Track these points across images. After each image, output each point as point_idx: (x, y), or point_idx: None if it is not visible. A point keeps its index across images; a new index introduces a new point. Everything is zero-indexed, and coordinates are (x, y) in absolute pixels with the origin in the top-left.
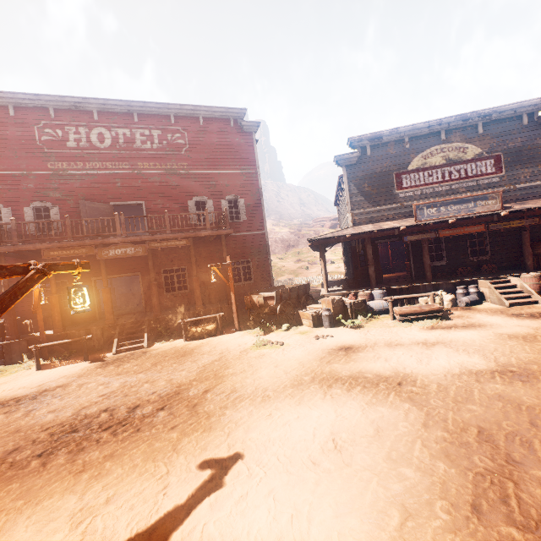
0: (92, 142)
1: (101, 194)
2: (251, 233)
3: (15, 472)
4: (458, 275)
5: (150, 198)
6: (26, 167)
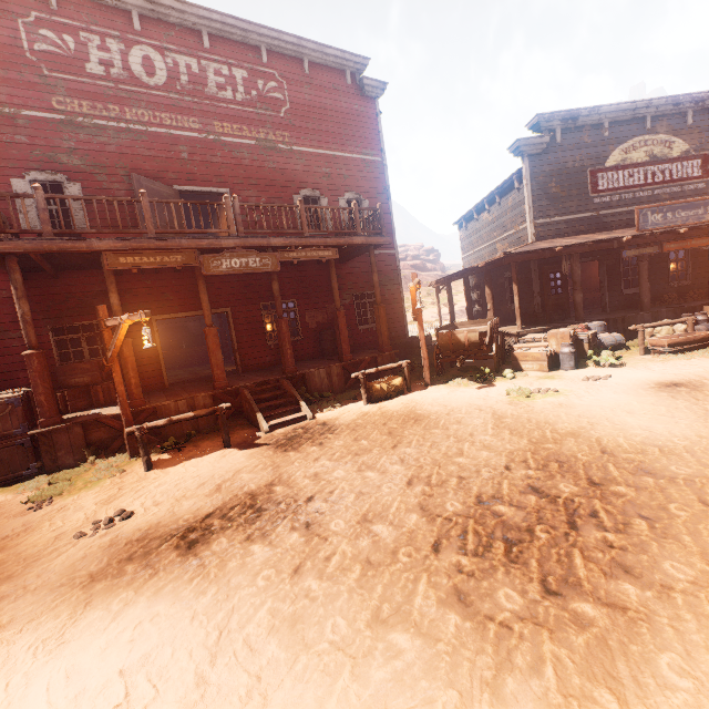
0: (133, 71)
1: (155, 170)
2: (378, 253)
3: (591, 635)
4: (662, 304)
5: (236, 185)
6: (7, 100)
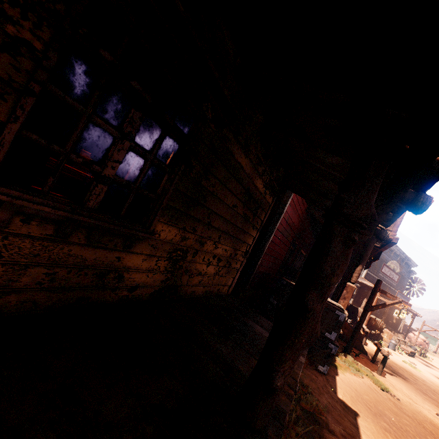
0: None
1: None
2: None
3: None
4: None
5: None
6: None
